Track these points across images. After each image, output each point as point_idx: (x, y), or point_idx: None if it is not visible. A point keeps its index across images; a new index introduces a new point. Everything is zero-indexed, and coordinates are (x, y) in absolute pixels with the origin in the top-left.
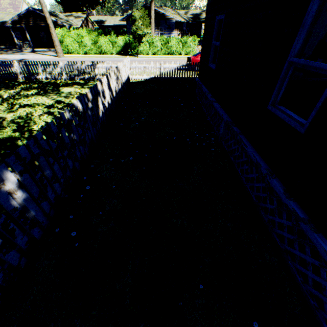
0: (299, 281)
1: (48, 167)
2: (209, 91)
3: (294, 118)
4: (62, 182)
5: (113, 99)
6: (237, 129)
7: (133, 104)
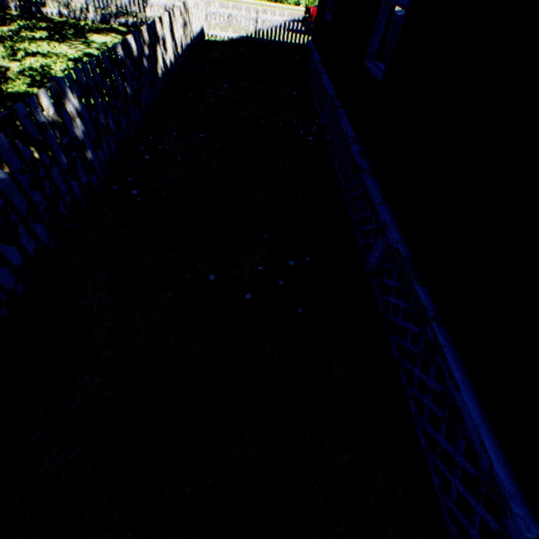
0: (359, 241)
1: (102, 111)
2: (321, 60)
3: (380, 69)
4: (116, 141)
5: (177, 59)
6: (339, 103)
7: (208, 73)
